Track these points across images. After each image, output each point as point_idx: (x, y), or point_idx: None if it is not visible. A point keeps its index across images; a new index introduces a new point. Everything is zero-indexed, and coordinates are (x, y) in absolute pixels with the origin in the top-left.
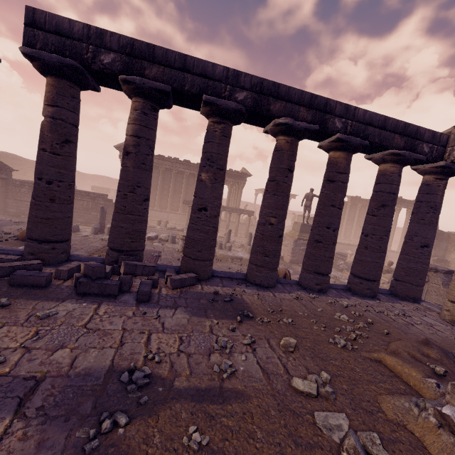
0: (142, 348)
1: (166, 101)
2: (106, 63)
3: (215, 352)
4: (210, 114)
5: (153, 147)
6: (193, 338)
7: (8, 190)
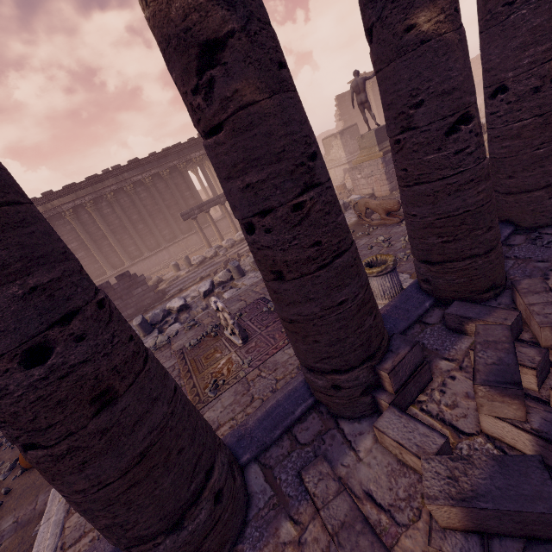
0: None
1: None
2: None
3: None
4: None
5: None
6: None
7: None
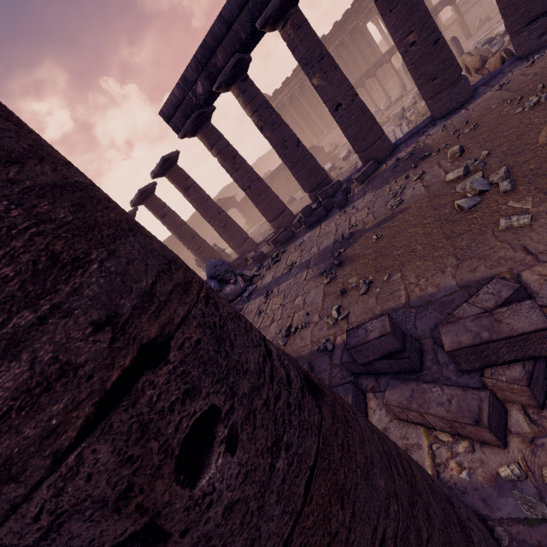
0: (347, 226)
1: (244, 64)
2: (202, 92)
3: (391, 200)
4: (274, 28)
5: (268, 105)
6: (376, 203)
7: (244, 211)
